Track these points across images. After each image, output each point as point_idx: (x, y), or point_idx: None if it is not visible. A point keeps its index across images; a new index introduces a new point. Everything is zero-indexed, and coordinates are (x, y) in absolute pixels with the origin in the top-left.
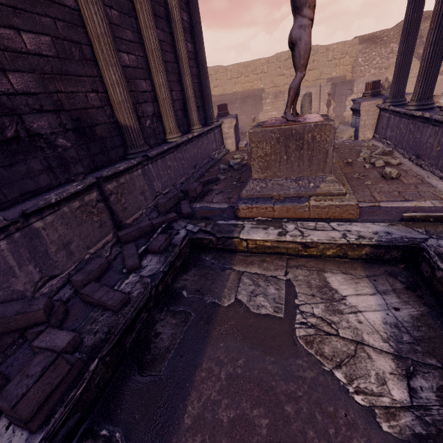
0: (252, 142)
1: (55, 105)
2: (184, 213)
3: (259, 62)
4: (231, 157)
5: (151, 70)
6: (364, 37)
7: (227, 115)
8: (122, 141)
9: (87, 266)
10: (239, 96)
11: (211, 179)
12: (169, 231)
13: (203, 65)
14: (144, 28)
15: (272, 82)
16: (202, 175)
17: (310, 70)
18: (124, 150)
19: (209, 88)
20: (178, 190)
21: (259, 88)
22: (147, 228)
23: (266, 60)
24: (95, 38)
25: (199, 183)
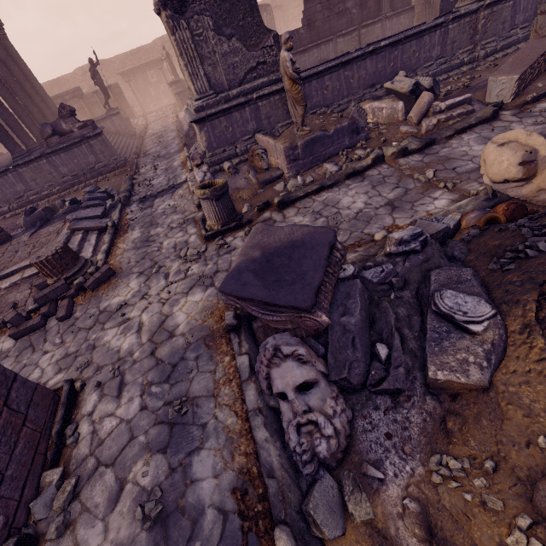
0: (415, 6)
1: None
2: None
3: None
4: None
5: None
6: None
7: None
8: (379, 8)
9: None
10: None
11: None
12: None
13: None
14: None
15: None
16: None
17: None
18: (378, 13)
19: None
20: None
21: None
22: None
23: None
24: None
25: None
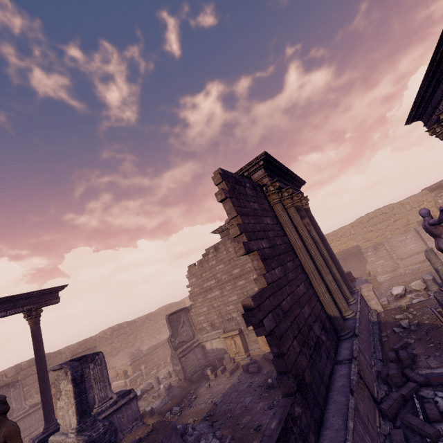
0: None
1: (314, 316)
2: (420, 381)
3: (344, 229)
4: (391, 318)
5: (322, 274)
6: (431, 188)
7: (354, 279)
8: (333, 327)
9: (393, 437)
10: (337, 256)
11: (403, 344)
12: (425, 400)
13: (332, 255)
14: (314, 255)
15: (363, 238)
16: (380, 341)
17: (395, 221)
18: (336, 333)
19: (341, 268)
20: (377, 359)
21: (354, 246)
22: (399, 399)
23: (350, 226)
24: (311, 273)
25: (404, 350)
